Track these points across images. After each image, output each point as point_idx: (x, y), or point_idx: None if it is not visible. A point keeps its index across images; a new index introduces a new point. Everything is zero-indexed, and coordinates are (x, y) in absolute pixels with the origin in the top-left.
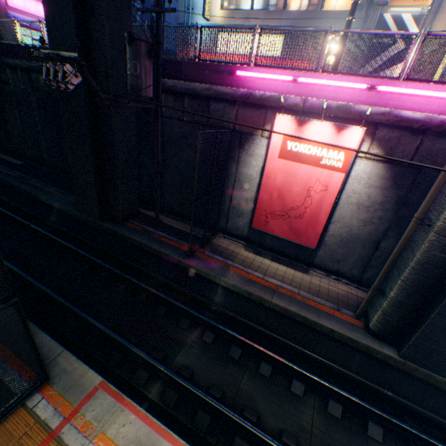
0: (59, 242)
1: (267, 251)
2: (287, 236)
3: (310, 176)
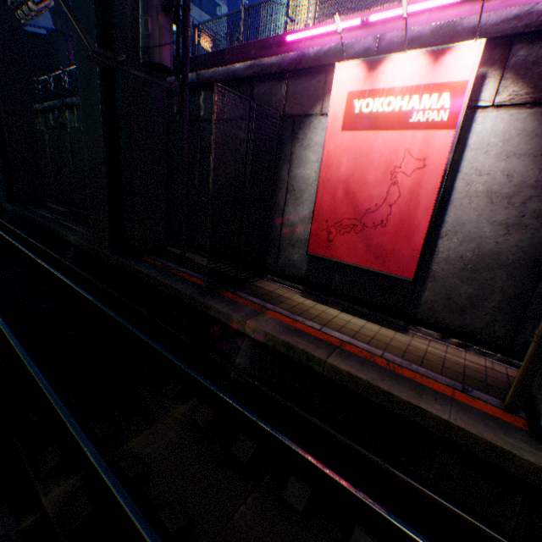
0: (59, 277)
1: (336, 298)
2: (363, 262)
3: (394, 149)
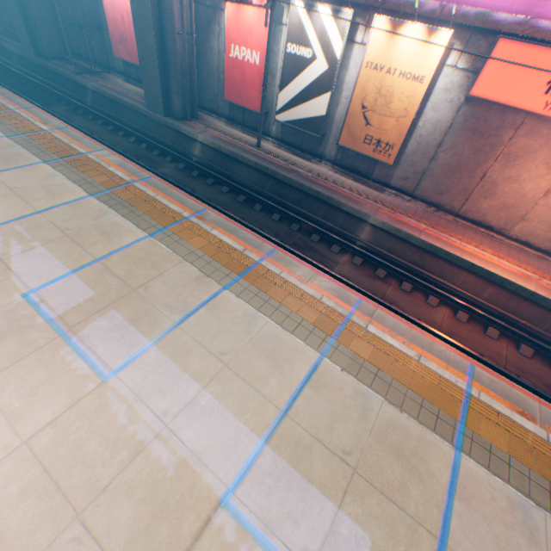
0: (14, 72)
1: (134, 82)
2: (129, 60)
3: (121, 7)
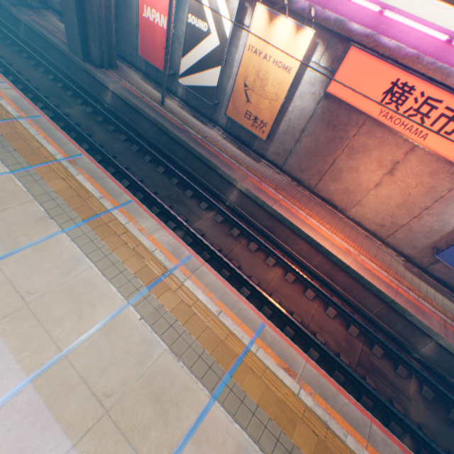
0: None
1: None
2: None
3: None
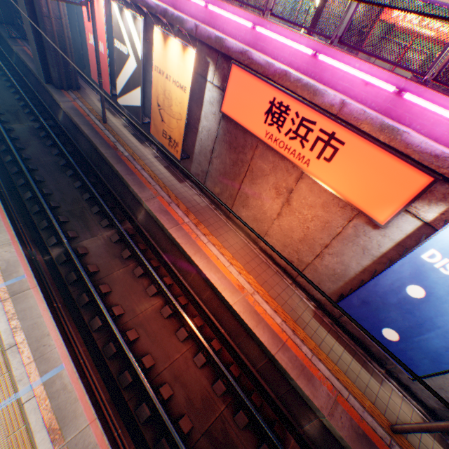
0: None
1: None
2: None
3: None
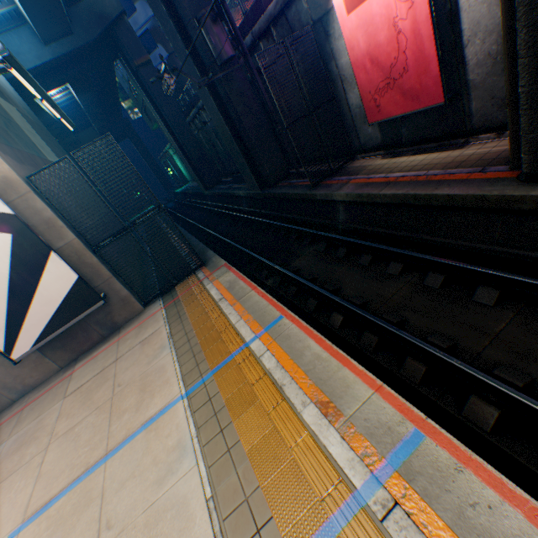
0: (244, 217)
1: (407, 147)
2: (405, 110)
3: (386, 5)
